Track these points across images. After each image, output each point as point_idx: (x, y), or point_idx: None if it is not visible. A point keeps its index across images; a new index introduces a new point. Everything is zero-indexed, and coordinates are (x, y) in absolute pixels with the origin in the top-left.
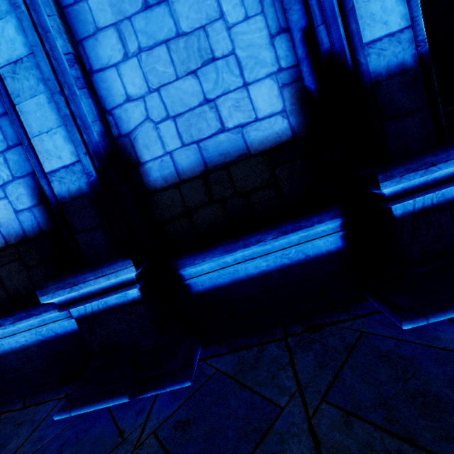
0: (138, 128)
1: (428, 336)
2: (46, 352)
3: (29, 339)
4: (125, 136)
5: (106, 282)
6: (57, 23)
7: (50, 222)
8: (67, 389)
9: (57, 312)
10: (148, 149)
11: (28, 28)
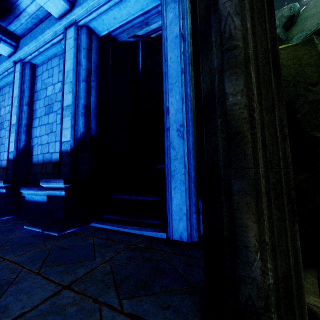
0: (35, 145)
1: (22, 230)
2: None
3: None
4: (32, 146)
5: None
6: (26, 116)
7: None
8: None
9: None
10: (35, 151)
11: (17, 118)
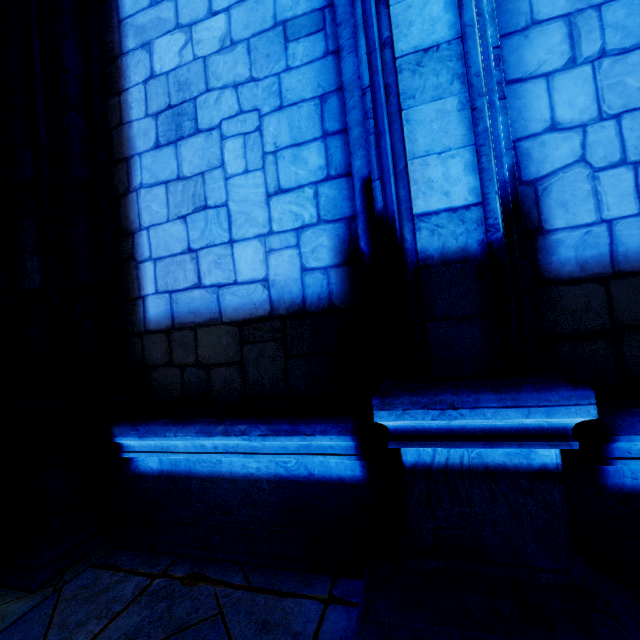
0: (558, 173)
1: None
2: (282, 498)
3: (263, 468)
4: (528, 184)
5: (515, 420)
6: (493, 5)
7: (350, 295)
8: (325, 583)
9: (341, 440)
10: (565, 209)
11: (470, 2)
